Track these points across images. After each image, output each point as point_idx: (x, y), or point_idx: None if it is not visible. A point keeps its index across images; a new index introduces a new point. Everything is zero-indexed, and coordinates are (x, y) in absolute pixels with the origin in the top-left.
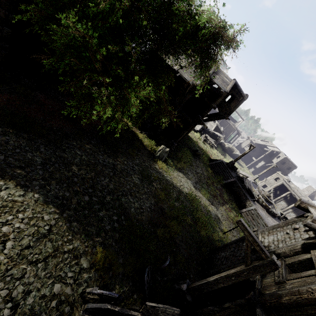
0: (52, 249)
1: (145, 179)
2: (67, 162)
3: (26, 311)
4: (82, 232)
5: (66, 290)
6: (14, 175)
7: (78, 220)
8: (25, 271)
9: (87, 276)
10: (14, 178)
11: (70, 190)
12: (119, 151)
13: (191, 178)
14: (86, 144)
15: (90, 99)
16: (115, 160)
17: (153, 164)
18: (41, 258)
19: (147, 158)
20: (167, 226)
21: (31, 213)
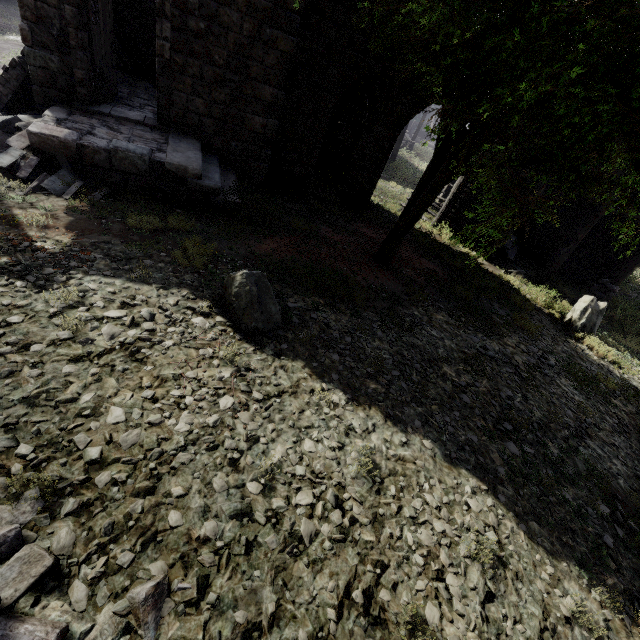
0: (535, 607)
1: (589, 389)
2: (428, 356)
3: None
4: (562, 552)
5: None
6: (369, 394)
7: (534, 515)
8: None
9: None
10: (373, 403)
11: (471, 426)
12: (495, 321)
13: None
14: (433, 312)
15: (387, 220)
16: (502, 343)
17: (578, 347)
18: (531, 636)
19: (557, 333)
20: None
21: (441, 490)
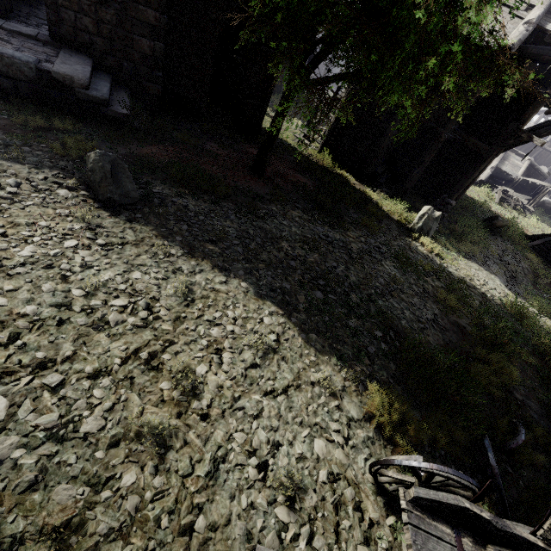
0: (290, 375)
1: (408, 269)
2: (272, 236)
3: (283, 479)
4: (329, 352)
5: (336, 455)
6: (206, 252)
7: (316, 331)
8: (261, 407)
9: (363, 435)
10: (207, 258)
11: (289, 280)
12: (346, 221)
13: (498, 272)
14: (291, 210)
15: (276, 145)
16: (344, 235)
17: (413, 244)
18: (278, 388)
19: (399, 234)
20: (485, 362)
21: (243, 311)
